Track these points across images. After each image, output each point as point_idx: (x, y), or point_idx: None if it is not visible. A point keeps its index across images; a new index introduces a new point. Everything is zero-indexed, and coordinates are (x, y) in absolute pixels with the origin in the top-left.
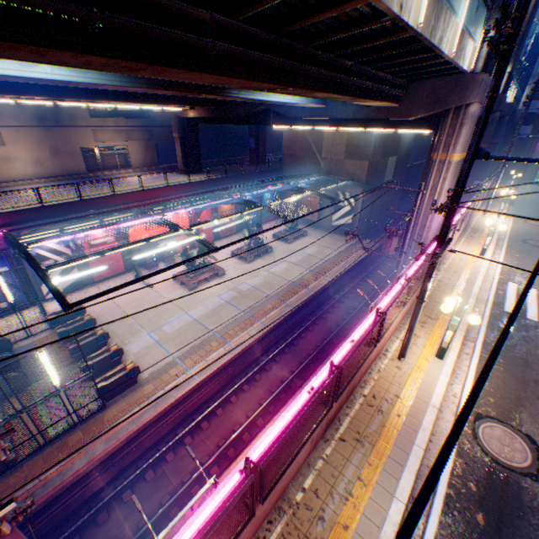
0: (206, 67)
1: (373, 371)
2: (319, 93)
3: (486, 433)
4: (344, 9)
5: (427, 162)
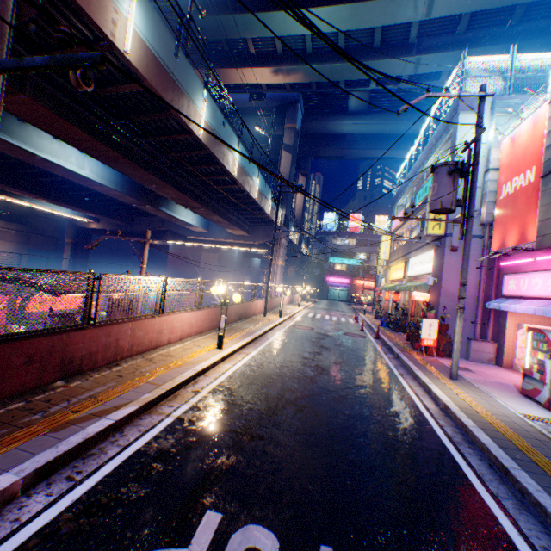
0: (182, 191)
1: (254, 317)
2: (217, 215)
3: (298, 326)
4: (233, 187)
5: (268, 265)
